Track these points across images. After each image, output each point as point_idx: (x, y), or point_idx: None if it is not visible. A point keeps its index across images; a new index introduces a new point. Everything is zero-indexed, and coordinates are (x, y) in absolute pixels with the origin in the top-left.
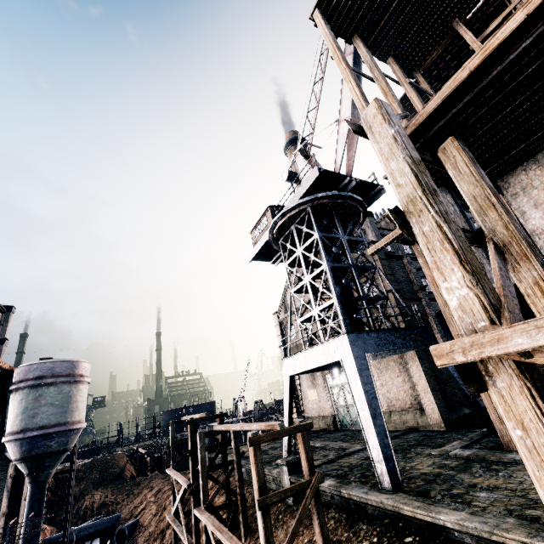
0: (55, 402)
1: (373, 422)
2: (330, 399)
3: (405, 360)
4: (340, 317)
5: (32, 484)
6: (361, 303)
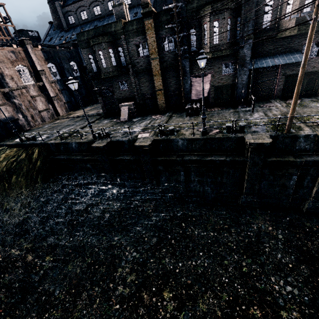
0: None
1: None
2: None
3: None
4: None
5: None
6: None
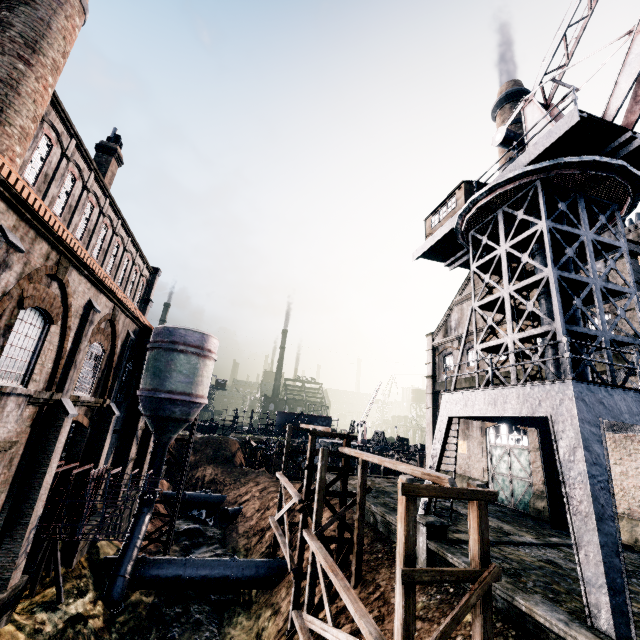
0: (183, 370)
1: (597, 526)
2: (485, 460)
3: (638, 446)
4: (564, 353)
5: (156, 442)
6: (598, 342)
